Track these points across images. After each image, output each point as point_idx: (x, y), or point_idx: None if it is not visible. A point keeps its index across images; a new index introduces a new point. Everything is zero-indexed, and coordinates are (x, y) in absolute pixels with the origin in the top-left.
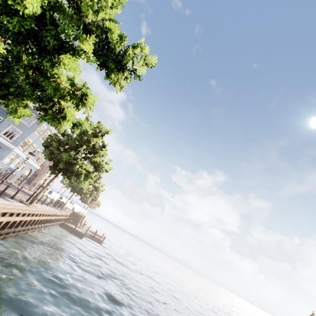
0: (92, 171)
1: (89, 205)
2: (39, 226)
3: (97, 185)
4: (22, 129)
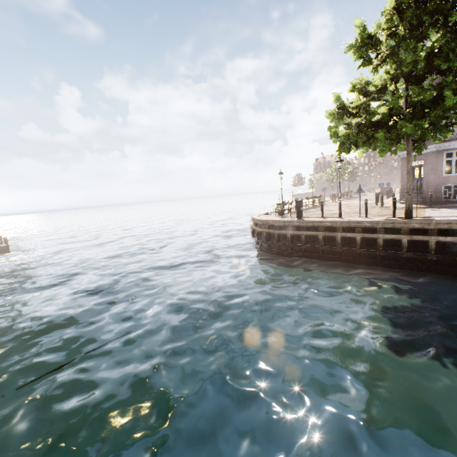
0: None
1: None
2: None
3: None
4: None
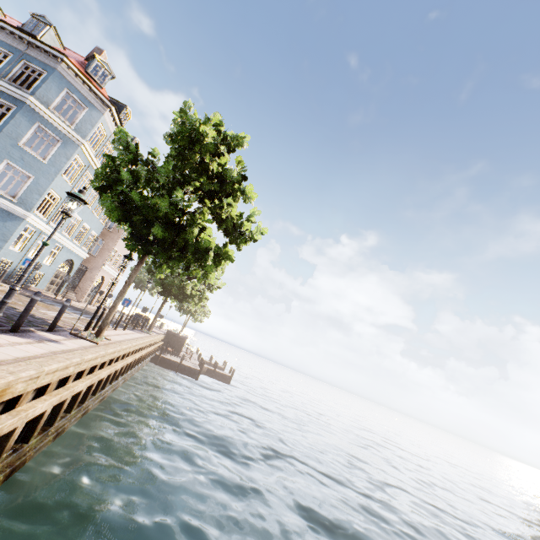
0: None
1: (195, 317)
2: (123, 377)
3: None
4: (32, 168)
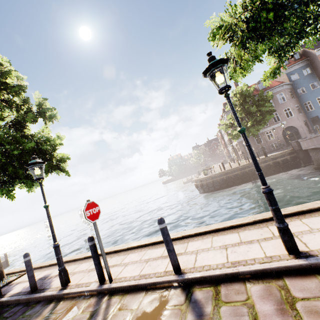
0: None
1: None
2: None
3: None
4: None
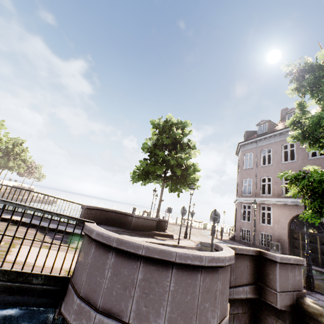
0: (12, 146)
1: (28, 177)
2: None
3: (23, 158)
4: None
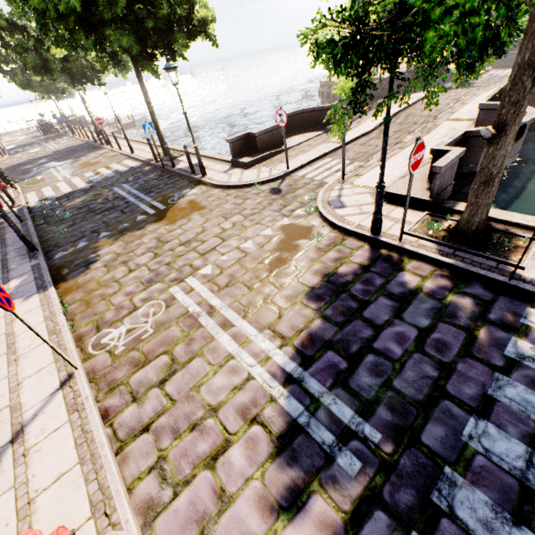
0: None
1: (73, 97)
2: None
3: None
4: None
